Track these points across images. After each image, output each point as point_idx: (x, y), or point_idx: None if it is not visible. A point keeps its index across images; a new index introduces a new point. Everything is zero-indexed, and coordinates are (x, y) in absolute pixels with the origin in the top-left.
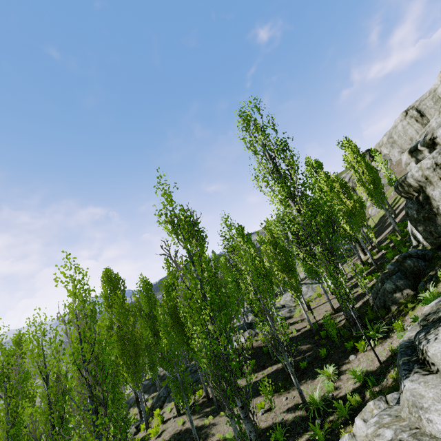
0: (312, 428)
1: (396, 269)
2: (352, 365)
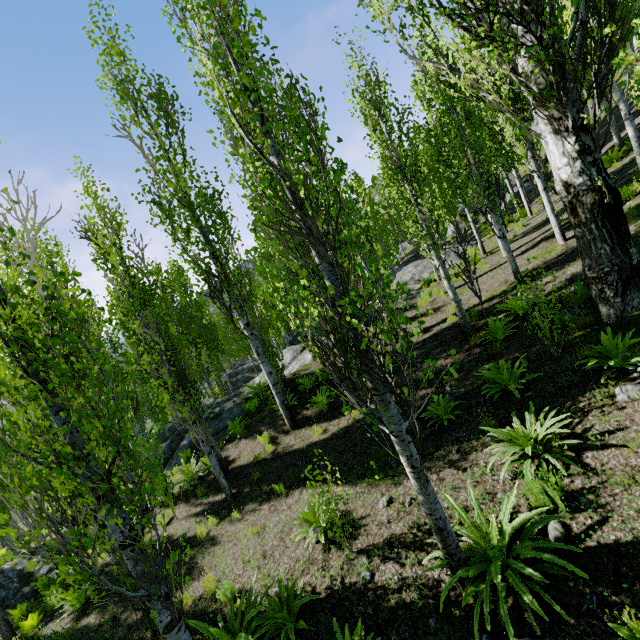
0: None
1: None
2: (634, 418)
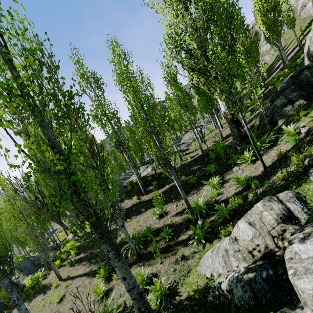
0: (193, 230)
1: (290, 85)
2: (235, 174)
